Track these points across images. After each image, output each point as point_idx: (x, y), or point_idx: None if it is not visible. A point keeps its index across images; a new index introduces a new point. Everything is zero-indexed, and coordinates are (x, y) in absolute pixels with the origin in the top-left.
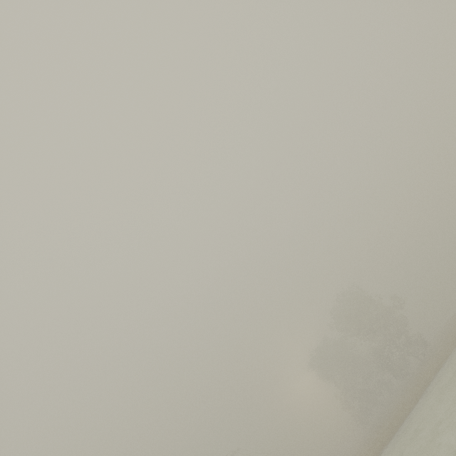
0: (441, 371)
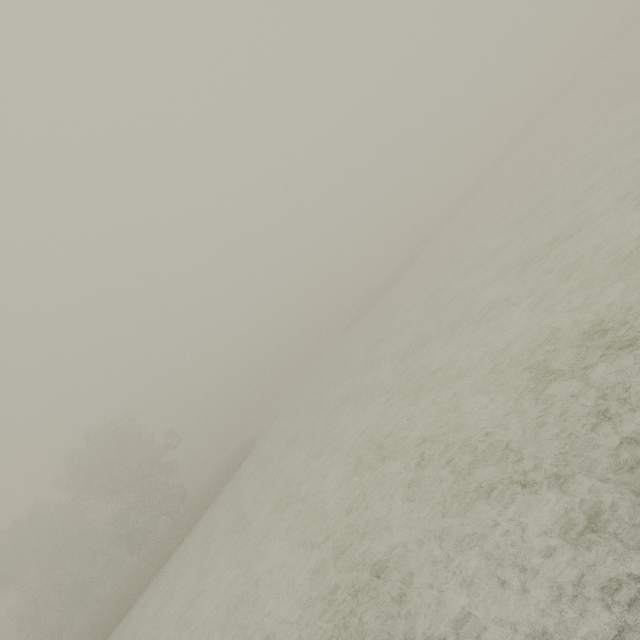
0: (189, 537)
